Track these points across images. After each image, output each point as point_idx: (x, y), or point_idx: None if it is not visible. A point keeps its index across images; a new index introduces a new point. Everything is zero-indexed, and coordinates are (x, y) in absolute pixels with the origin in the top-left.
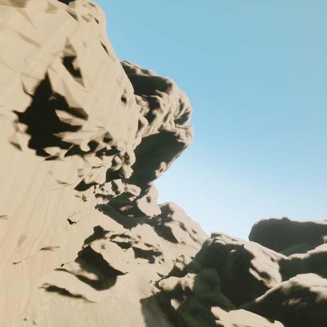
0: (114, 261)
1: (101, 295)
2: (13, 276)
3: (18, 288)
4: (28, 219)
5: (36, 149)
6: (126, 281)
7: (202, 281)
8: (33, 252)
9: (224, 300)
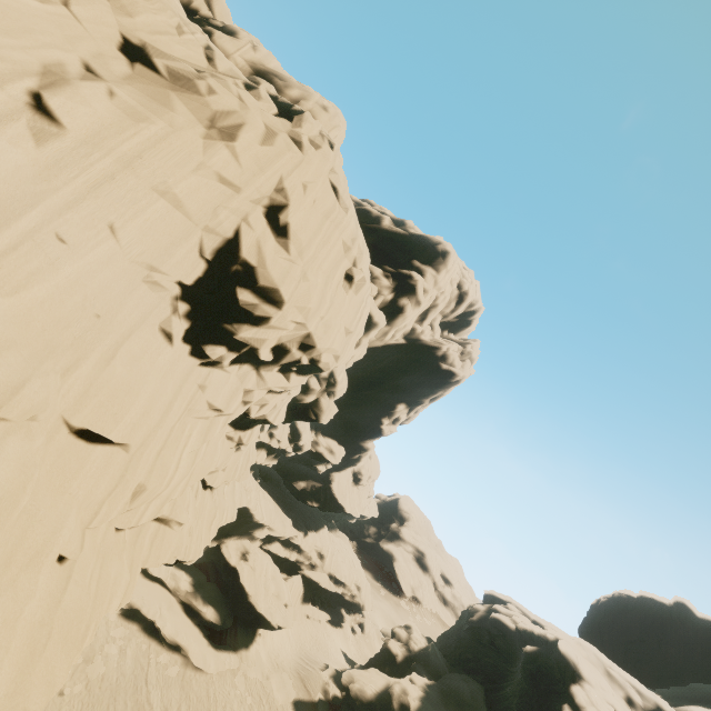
0: (260, 594)
1: (218, 661)
2: (112, 550)
3: (114, 573)
4: (155, 461)
5: (192, 345)
6: (274, 648)
7: (443, 703)
8: (145, 519)
9: None
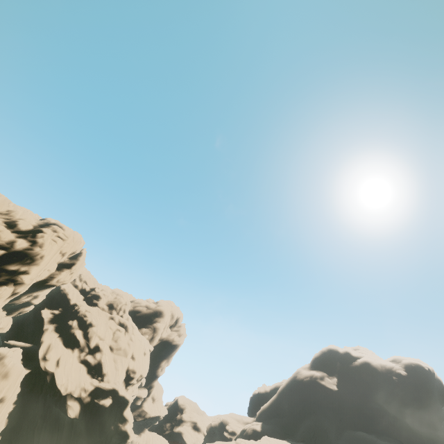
0: None
1: None
2: None
3: None
4: None
5: (126, 388)
6: None
7: None
8: None
9: None
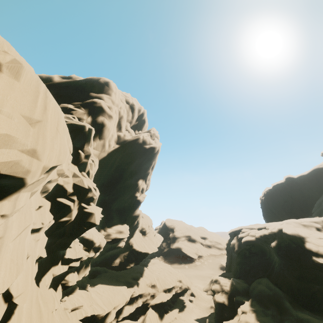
0: None
1: None
2: None
3: None
4: None
5: None
6: None
7: (264, 308)
8: None
9: (310, 322)
